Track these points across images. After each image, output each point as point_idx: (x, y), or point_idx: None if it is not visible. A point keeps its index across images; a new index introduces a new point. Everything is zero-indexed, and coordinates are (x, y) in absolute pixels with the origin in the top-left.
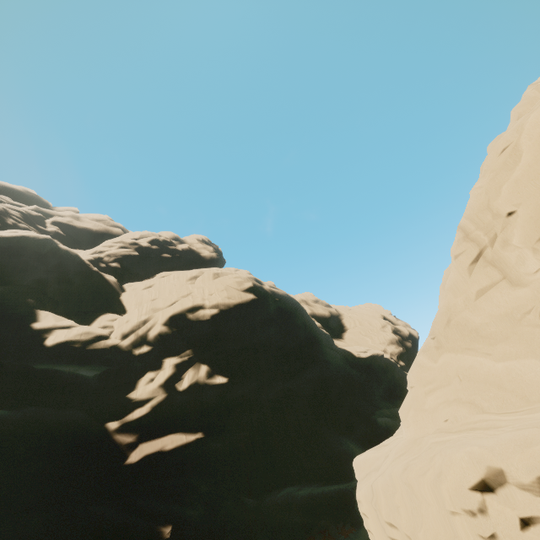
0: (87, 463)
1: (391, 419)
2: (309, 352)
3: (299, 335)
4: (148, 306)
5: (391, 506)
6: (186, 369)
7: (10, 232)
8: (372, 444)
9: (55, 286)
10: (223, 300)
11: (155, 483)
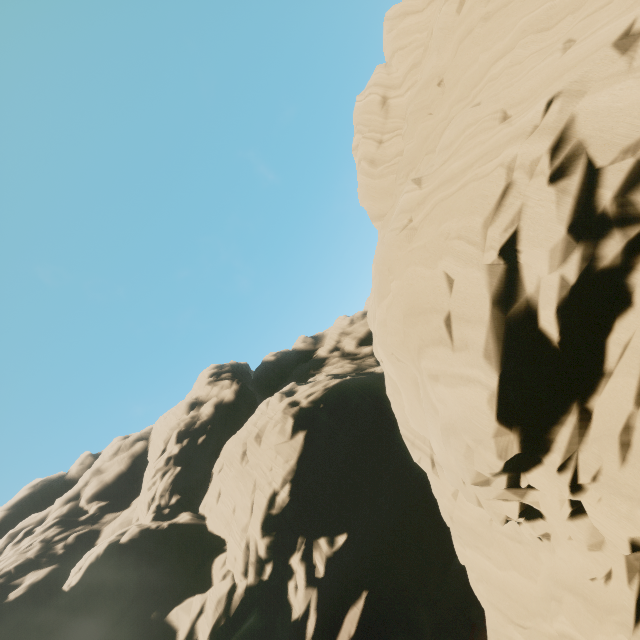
0: None
1: None
2: (384, 419)
3: (364, 412)
4: (237, 531)
5: None
6: (310, 553)
7: (75, 573)
8: None
9: (154, 572)
10: (284, 470)
11: None
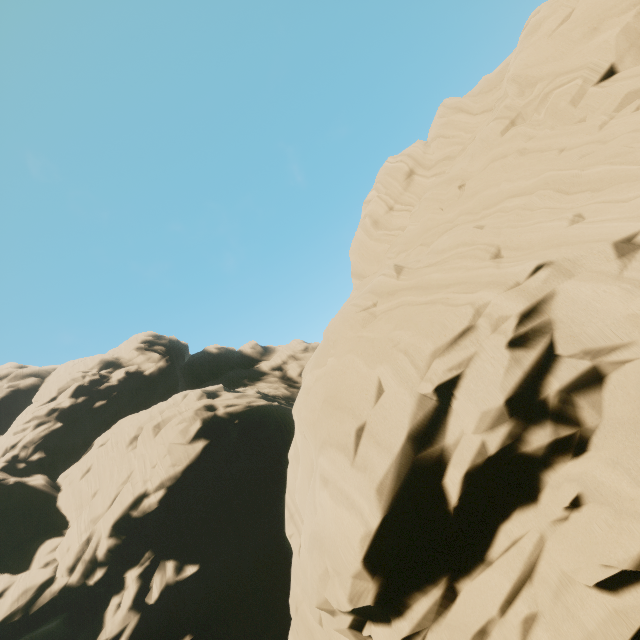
0: None
1: None
2: None
3: (276, 444)
4: (86, 519)
5: None
6: (152, 573)
7: None
8: None
9: None
10: (167, 474)
11: None
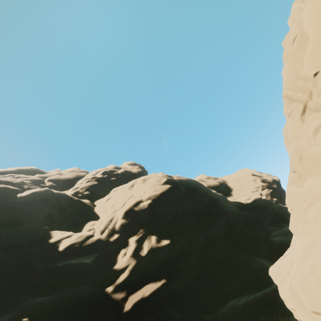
0: (100, 318)
1: (282, 237)
2: (214, 209)
3: (204, 201)
4: (111, 210)
5: (311, 299)
6: (143, 241)
7: (26, 192)
8: (275, 256)
9: (57, 215)
10: (152, 193)
11: (145, 320)
